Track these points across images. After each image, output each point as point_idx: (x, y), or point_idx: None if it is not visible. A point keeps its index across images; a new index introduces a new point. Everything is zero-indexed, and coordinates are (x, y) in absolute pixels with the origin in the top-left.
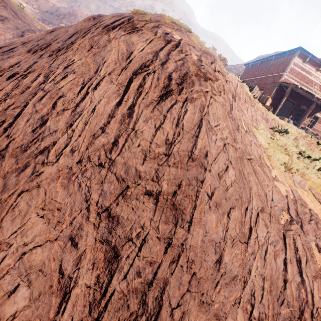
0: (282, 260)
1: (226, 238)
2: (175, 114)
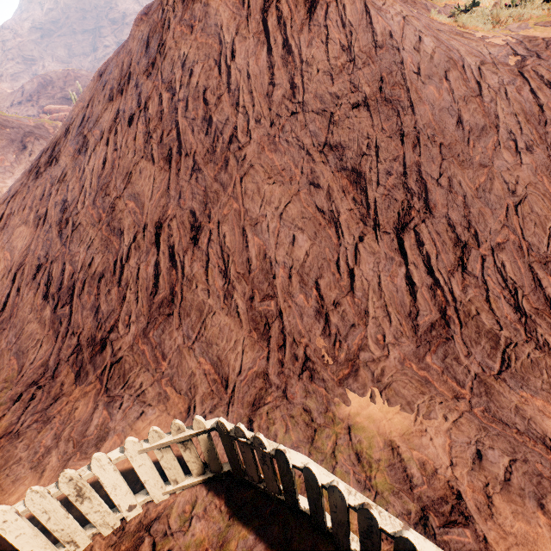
0: (527, 91)
1: (456, 100)
2: (335, 16)
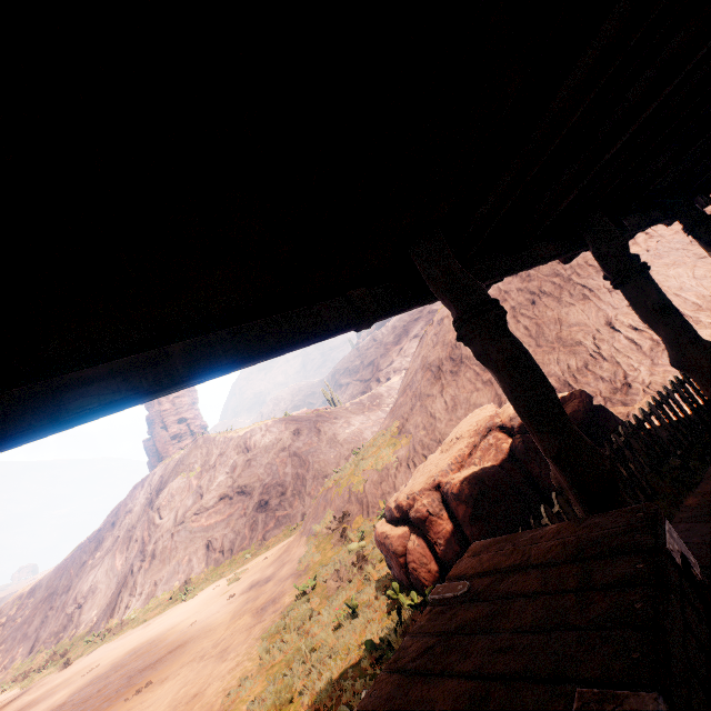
0: None
1: None
2: None
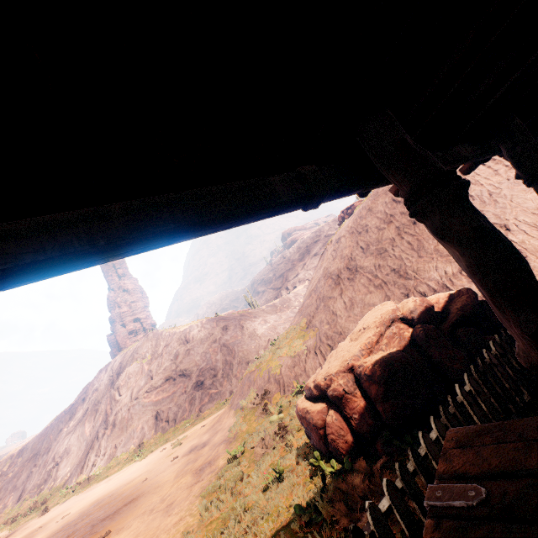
0: None
1: None
2: None
